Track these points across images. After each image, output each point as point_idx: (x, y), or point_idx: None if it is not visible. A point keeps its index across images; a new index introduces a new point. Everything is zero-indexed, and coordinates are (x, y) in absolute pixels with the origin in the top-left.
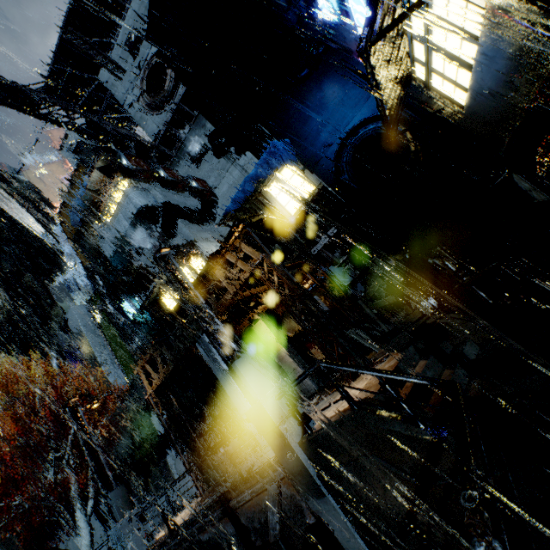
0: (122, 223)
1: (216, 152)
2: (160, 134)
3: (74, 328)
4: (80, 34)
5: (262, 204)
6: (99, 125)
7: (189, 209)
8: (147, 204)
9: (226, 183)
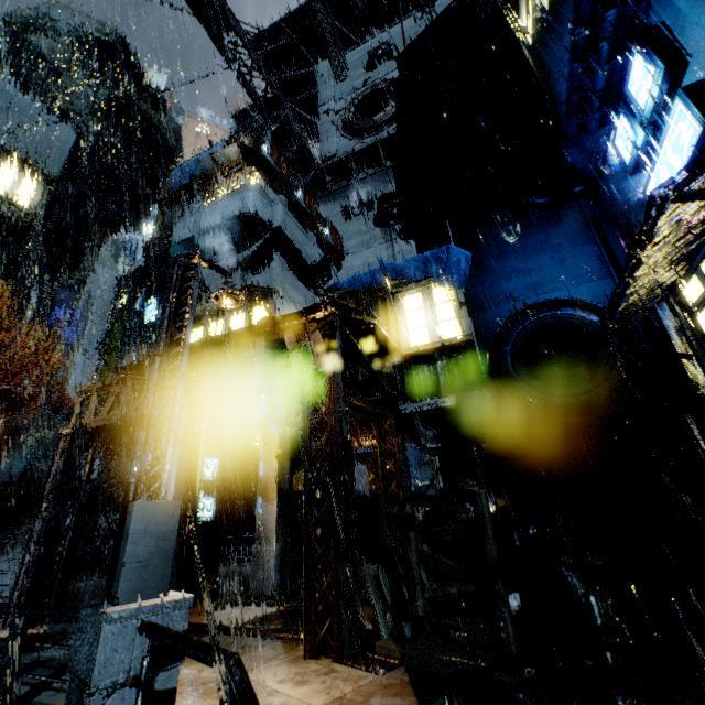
0: (216, 215)
1: (378, 217)
2: (333, 158)
3: (89, 292)
4: (331, 13)
5: (385, 308)
6: (275, 102)
7: (301, 255)
8: (258, 214)
9: (363, 257)
